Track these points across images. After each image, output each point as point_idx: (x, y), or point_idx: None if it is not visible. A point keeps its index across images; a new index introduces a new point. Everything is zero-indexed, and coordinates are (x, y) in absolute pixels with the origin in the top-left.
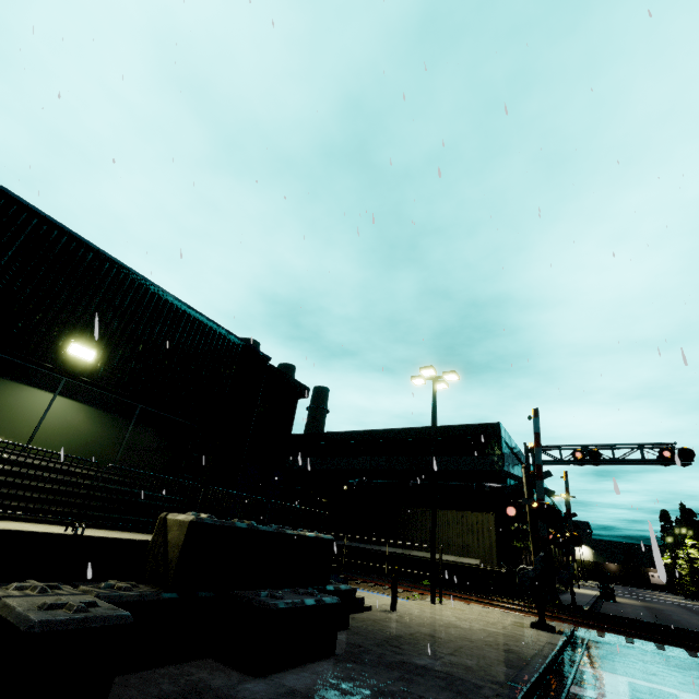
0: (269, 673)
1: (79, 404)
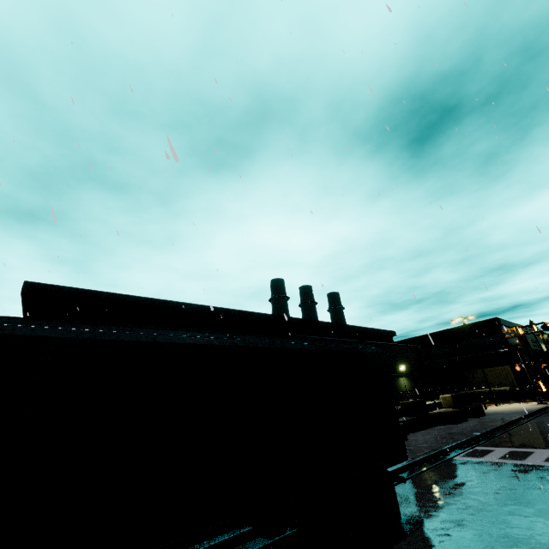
0: (479, 417)
1: (405, 378)
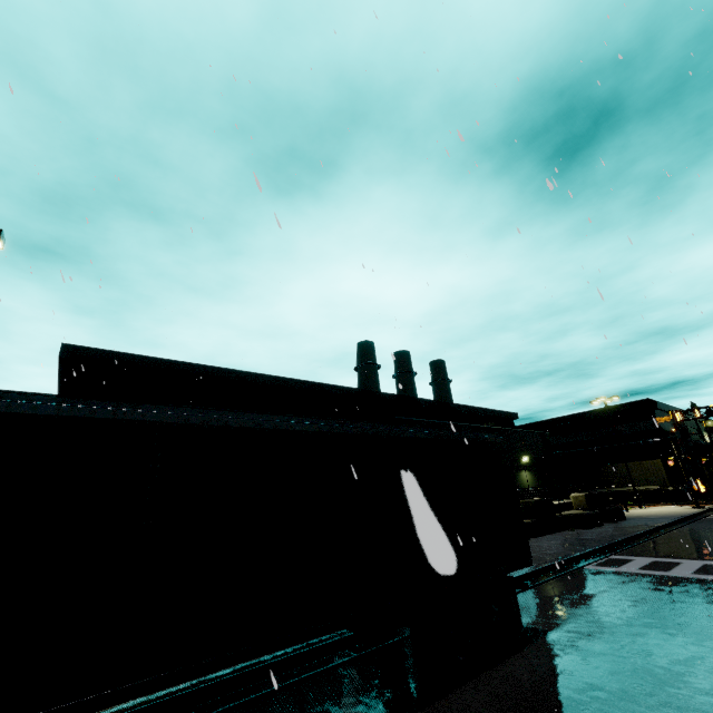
0: (618, 521)
1: (528, 472)
